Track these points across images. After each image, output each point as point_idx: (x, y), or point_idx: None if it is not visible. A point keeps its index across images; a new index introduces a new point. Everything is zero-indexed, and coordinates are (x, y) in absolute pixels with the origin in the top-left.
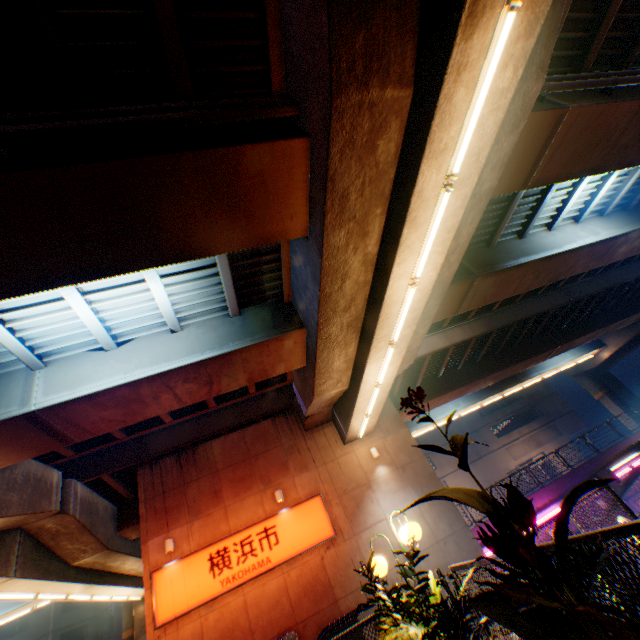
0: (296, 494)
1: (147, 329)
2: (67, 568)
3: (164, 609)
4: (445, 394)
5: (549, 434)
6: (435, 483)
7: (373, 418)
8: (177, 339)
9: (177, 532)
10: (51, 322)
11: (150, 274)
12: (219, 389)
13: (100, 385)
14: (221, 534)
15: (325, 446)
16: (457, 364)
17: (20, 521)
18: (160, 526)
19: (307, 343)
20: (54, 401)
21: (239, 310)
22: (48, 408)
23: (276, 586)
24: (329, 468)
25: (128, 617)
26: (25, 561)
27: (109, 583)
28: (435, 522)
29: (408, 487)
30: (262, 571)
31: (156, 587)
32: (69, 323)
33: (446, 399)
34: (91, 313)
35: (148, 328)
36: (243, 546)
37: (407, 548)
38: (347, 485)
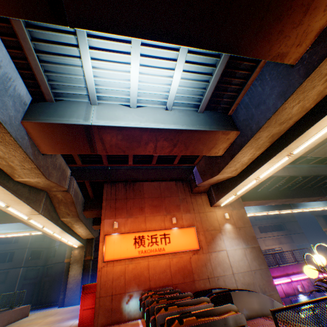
0: (182, 222)
1: (152, 103)
2: (59, 220)
3: (108, 254)
4: (259, 201)
5: (287, 240)
6: (255, 242)
7: (234, 198)
8: (168, 114)
9: (119, 220)
10: (111, 78)
11: (179, 64)
12: (175, 152)
13: (126, 124)
14: (141, 229)
15: (200, 204)
16: (269, 188)
17: (50, 187)
18: (111, 215)
19: (234, 141)
20: (101, 124)
21: (204, 109)
22: (97, 126)
23: (165, 263)
24: (201, 216)
25: (69, 253)
26: (45, 208)
27: (71, 234)
28: (251, 261)
29: (240, 239)
30: (159, 253)
31: (106, 243)
32: (120, 82)
33: (257, 203)
34: (137, 78)
35: (152, 103)
36: (152, 238)
37: (234, 268)
38: (208, 227)
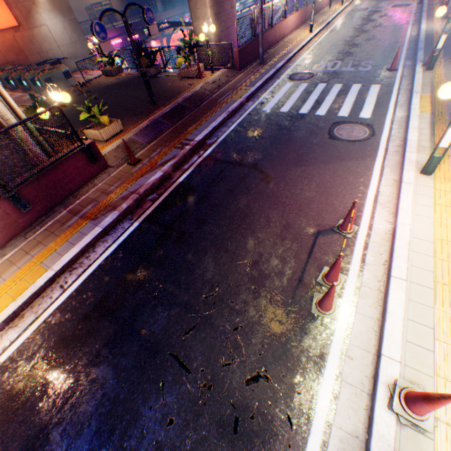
0: None
1: None
2: None
3: None
4: None
5: None
6: (72, 15)
7: None
8: None
9: None
10: None
11: None
12: None
13: None
14: None
15: None
16: None
17: None
18: None
19: None
20: None
21: None
22: None
23: None
24: None
25: None
26: None
27: None
28: (72, 35)
29: (58, 12)
30: None
31: None
32: None
33: None
34: None
35: None
36: None
37: (60, 43)
38: None
